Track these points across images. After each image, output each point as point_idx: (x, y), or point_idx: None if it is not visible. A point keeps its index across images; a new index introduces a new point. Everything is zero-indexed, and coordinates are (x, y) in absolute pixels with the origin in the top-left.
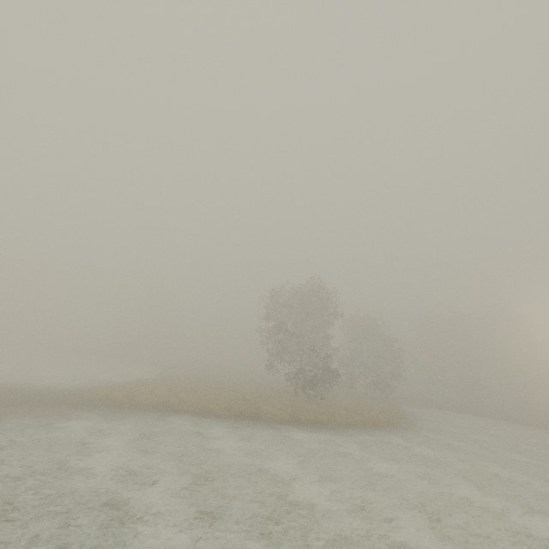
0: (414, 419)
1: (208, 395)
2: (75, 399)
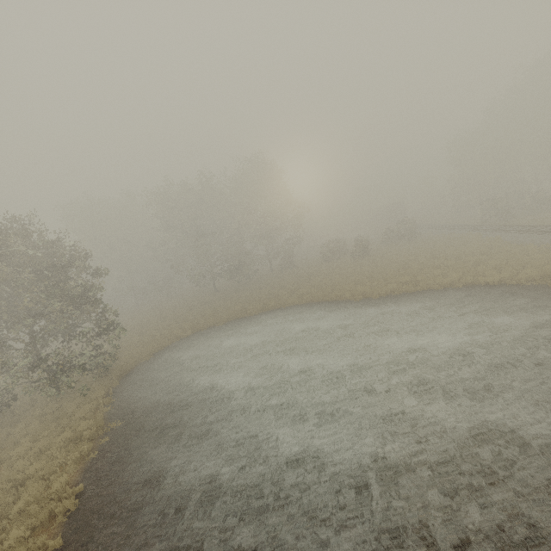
0: (100, 507)
1: None
2: None
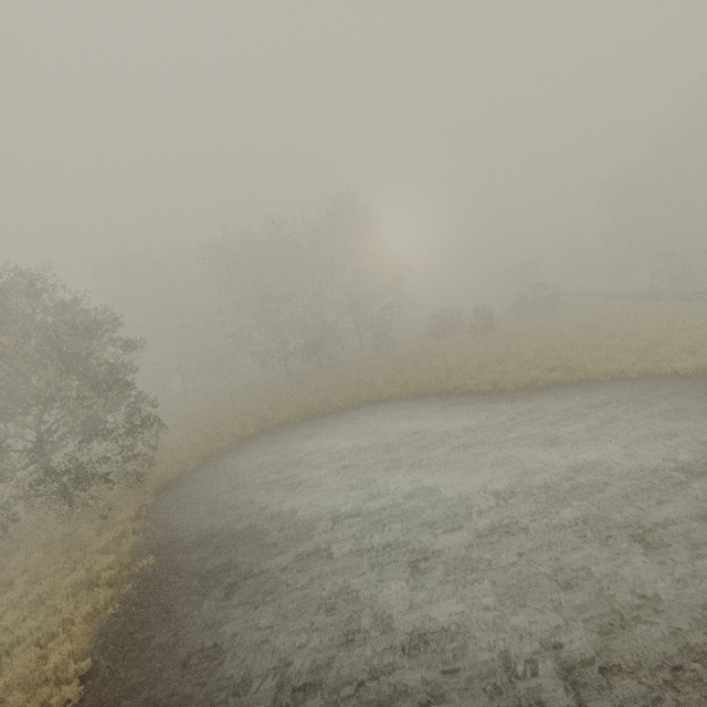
0: (115, 699)
1: None
2: None
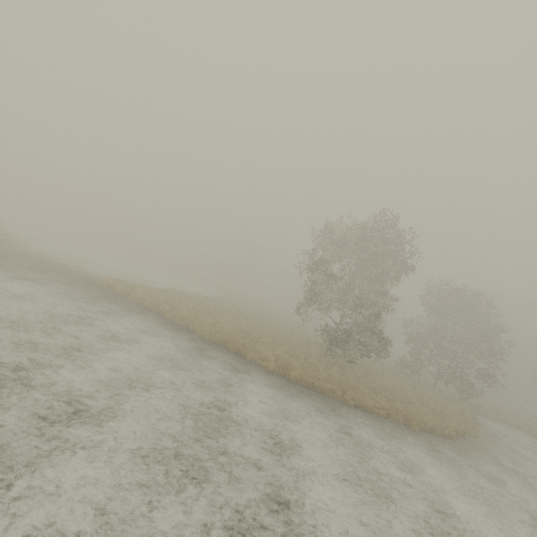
0: (491, 443)
1: (213, 316)
2: (80, 278)
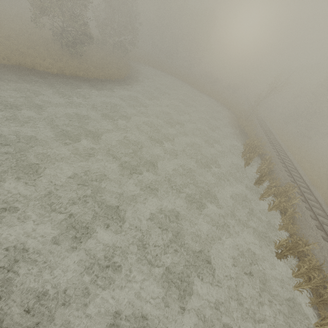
0: (133, 75)
1: None
2: None
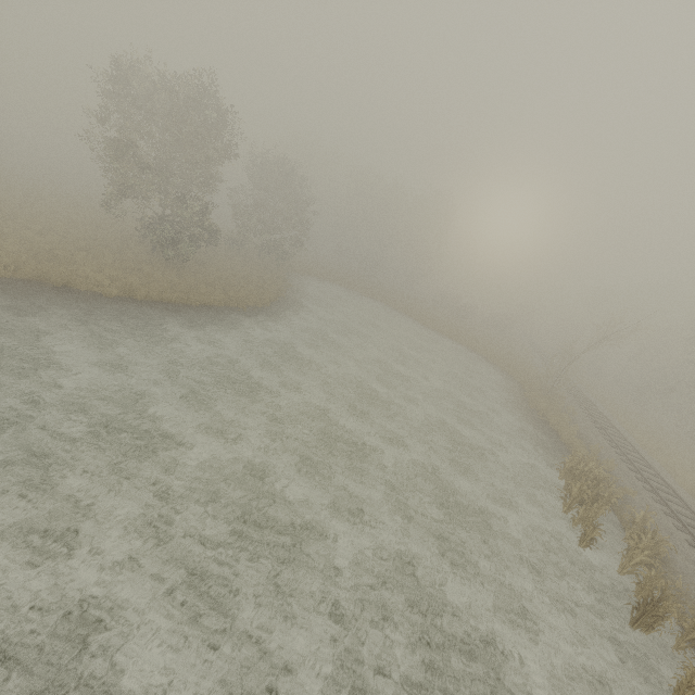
0: (293, 298)
1: None
2: None
